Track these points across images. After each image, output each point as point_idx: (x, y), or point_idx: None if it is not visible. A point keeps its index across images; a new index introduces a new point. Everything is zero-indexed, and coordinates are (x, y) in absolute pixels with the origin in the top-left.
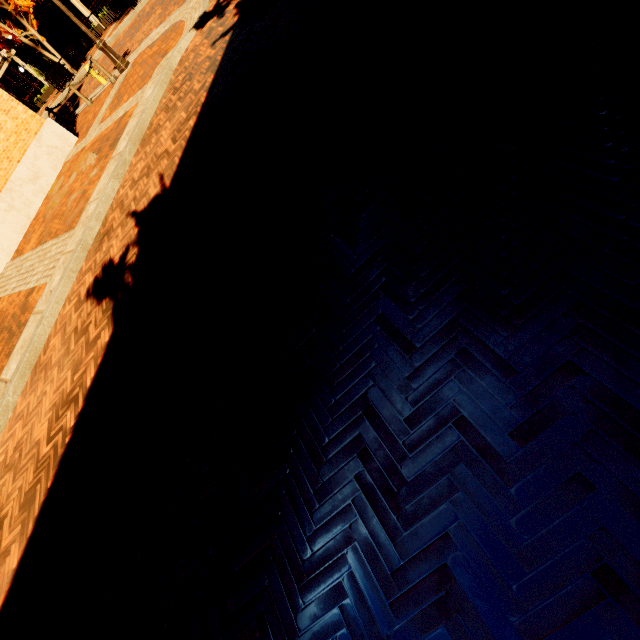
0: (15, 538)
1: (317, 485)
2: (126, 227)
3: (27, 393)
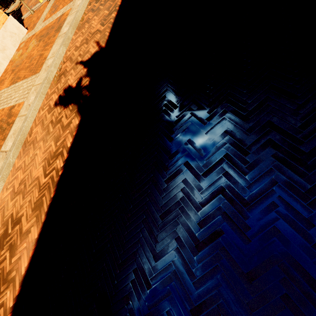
0: (32, 224)
1: (247, 164)
2: (77, 69)
3: (21, 156)
